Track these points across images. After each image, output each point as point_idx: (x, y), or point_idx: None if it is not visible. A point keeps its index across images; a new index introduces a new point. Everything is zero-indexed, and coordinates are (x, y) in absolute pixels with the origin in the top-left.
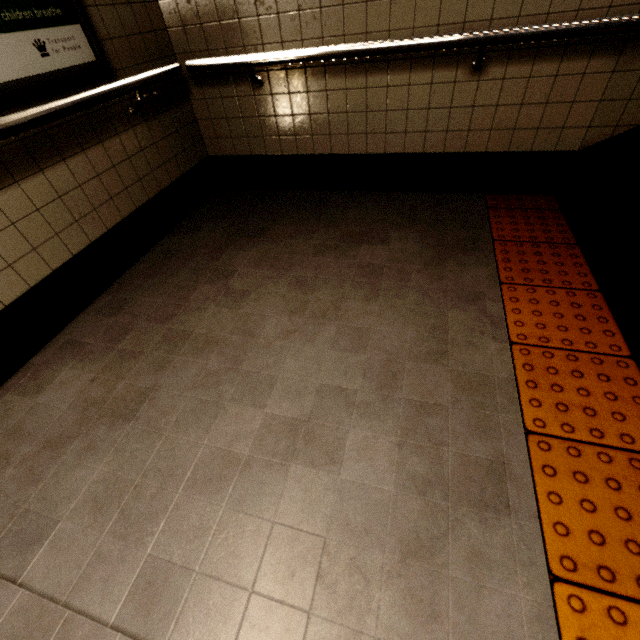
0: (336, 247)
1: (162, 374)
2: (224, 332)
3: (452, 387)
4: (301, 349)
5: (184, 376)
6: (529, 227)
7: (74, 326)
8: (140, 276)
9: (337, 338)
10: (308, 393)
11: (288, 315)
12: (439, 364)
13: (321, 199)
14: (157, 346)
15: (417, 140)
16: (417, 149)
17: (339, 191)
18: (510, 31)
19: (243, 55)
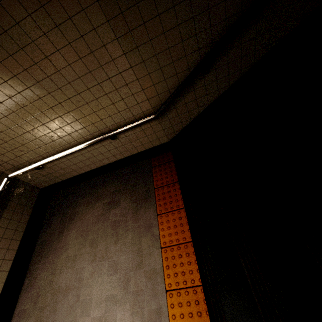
0: (102, 215)
1: (55, 313)
2: (71, 282)
3: (145, 279)
4: (97, 280)
5: (62, 311)
6: (166, 175)
7: (19, 302)
8: (36, 262)
9: (108, 269)
10: (102, 302)
11: (91, 263)
12: (140, 269)
13: (93, 184)
14: (50, 300)
15: (112, 158)
16: (115, 160)
17: (99, 176)
18: (114, 132)
19: (28, 167)
